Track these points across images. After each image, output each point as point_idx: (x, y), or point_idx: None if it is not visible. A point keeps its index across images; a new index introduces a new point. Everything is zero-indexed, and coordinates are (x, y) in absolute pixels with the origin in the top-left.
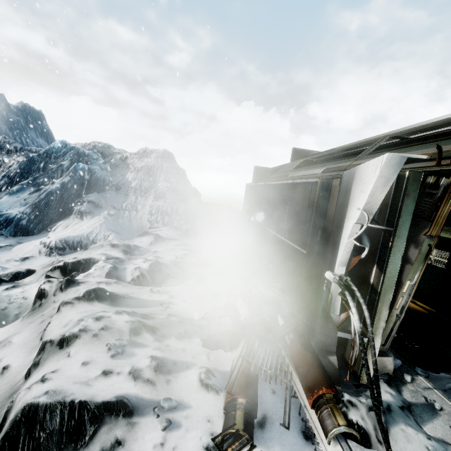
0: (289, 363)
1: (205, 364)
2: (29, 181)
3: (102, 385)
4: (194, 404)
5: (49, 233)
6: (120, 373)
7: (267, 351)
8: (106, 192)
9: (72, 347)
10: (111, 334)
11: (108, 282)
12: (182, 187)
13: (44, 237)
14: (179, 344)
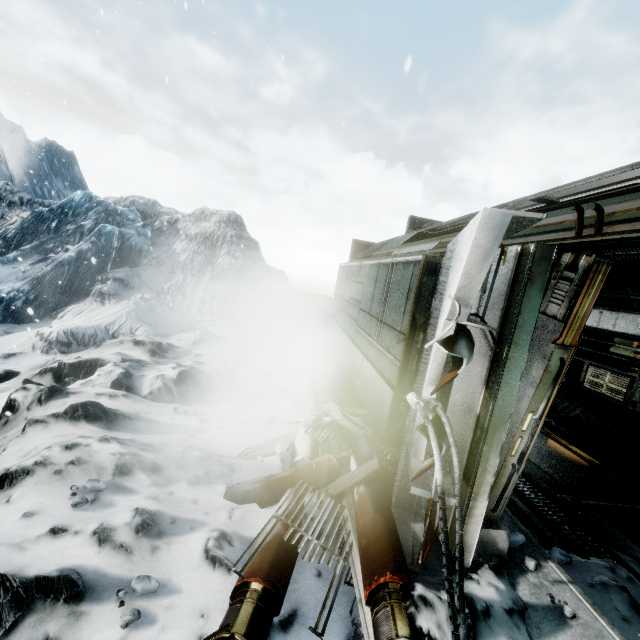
0: (351, 531)
1: (222, 525)
2: (34, 246)
3: (44, 550)
4: (188, 587)
5: (53, 321)
6: (79, 532)
7: (321, 510)
8: (143, 267)
9: (17, 488)
10: (84, 471)
11: (113, 395)
12: (252, 265)
13: (44, 326)
14: (190, 493)
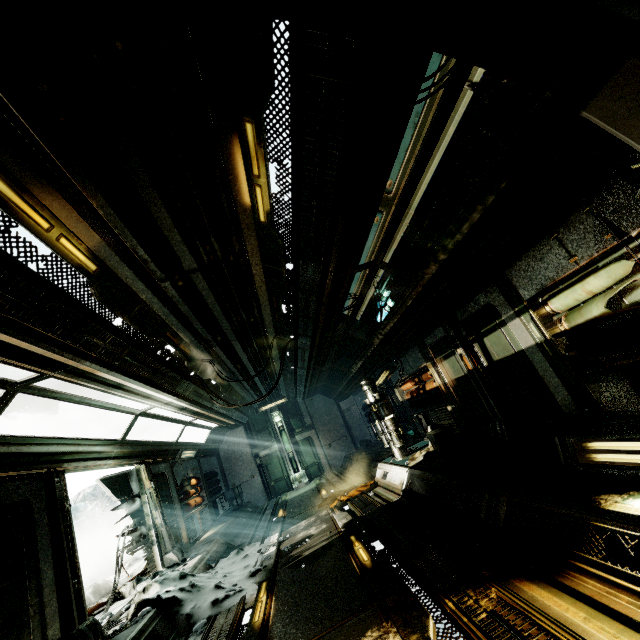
0: None
1: None
2: None
3: None
4: None
5: None
6: None
7: None
8: (95, 541)
9: None
10: None
11: None
12: None
13: None
14: None
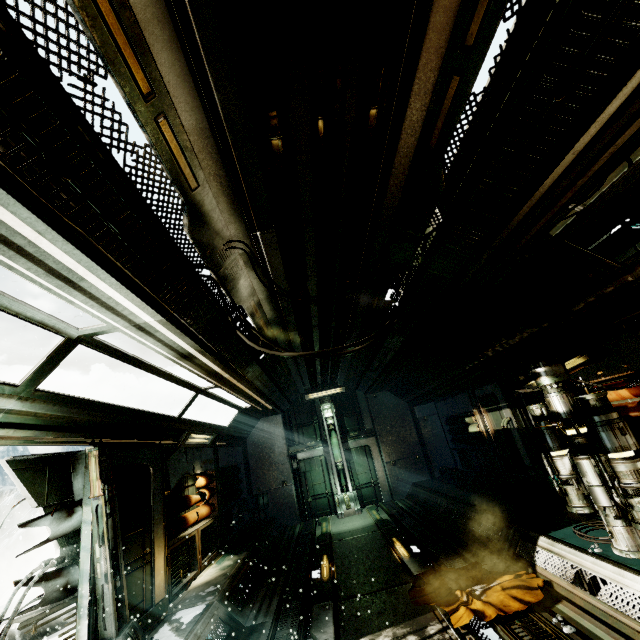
0: None
1: None
2: None
3: None
4: None
5: None
6: None
7: None
8: None
9: None
10: None
11: None
12: None
13: None
14: None
